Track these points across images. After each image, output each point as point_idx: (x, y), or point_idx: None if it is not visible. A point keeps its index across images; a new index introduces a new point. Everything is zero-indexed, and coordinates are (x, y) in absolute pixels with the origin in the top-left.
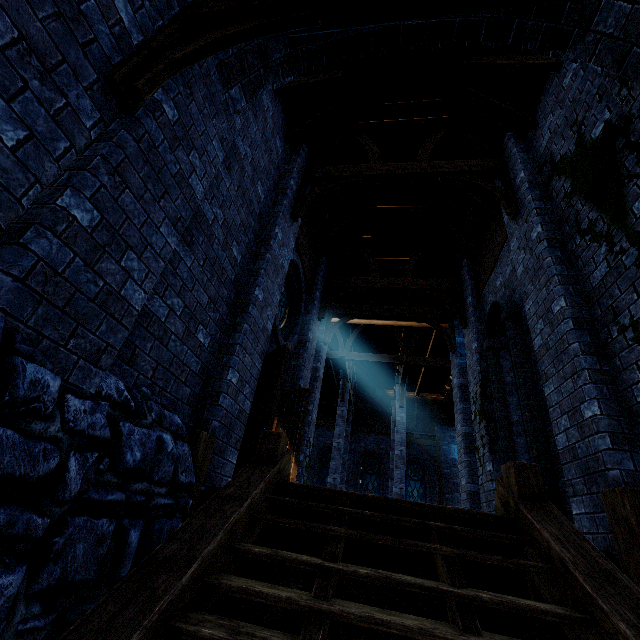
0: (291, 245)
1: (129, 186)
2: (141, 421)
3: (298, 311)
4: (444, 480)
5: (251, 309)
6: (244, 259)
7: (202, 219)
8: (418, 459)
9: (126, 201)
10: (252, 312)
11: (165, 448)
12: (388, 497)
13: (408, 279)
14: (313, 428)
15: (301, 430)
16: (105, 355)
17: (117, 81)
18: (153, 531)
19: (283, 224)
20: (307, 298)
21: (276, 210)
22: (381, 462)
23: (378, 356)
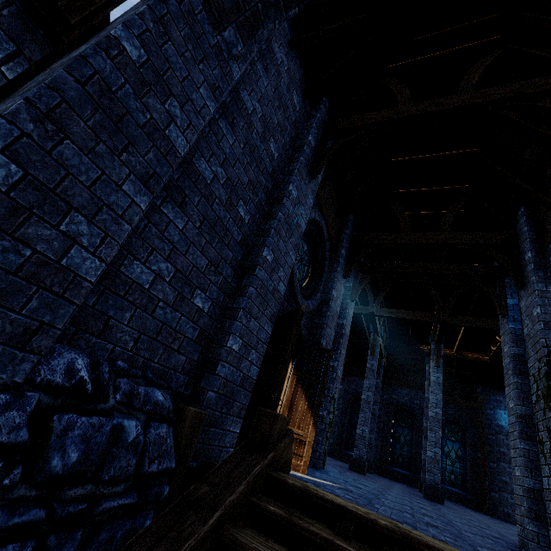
0: (309, 203)
1: (70, 136)
2: (97, 406)
3: (322, 269)
4: (488, 446)
5: (258, 271)
6: (253, 219)
7: (198, 178)
8: (456, 420)
9: (66, 154)
10: (259, 274)
11: (124, 438)
12: (409, 534)
13: (445, 233)
14: (338, 384)
15: (320, 391)
16: (38, 336)
17: (32, 0)
18: (97, 543)
19: (298, 181)
20: (332, 256)
21: (291, 167)
22: (414, 417)
23: (410, 313)
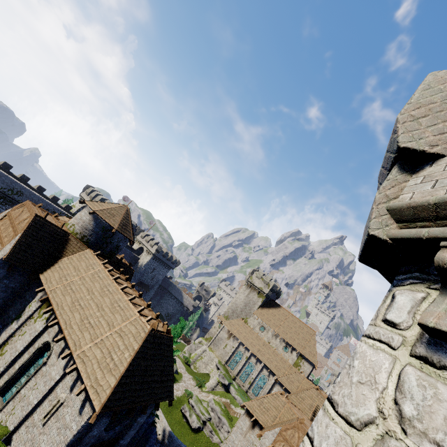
0: None
1: None
2: None
3: None
4: None
5: None
6: None
7: None
8: None
9: None
10: None
11: None
12: None
13: None
14: None
15: None
16: None
17: None
18: None
19: None
20: None
21: None
22: None
23: None
